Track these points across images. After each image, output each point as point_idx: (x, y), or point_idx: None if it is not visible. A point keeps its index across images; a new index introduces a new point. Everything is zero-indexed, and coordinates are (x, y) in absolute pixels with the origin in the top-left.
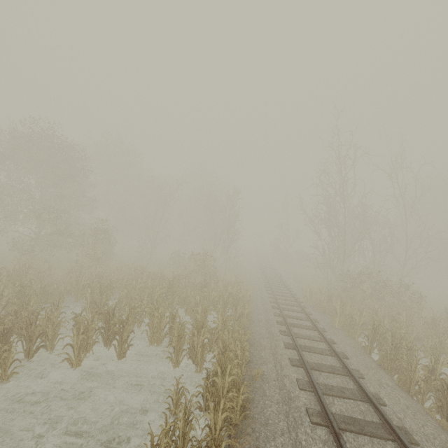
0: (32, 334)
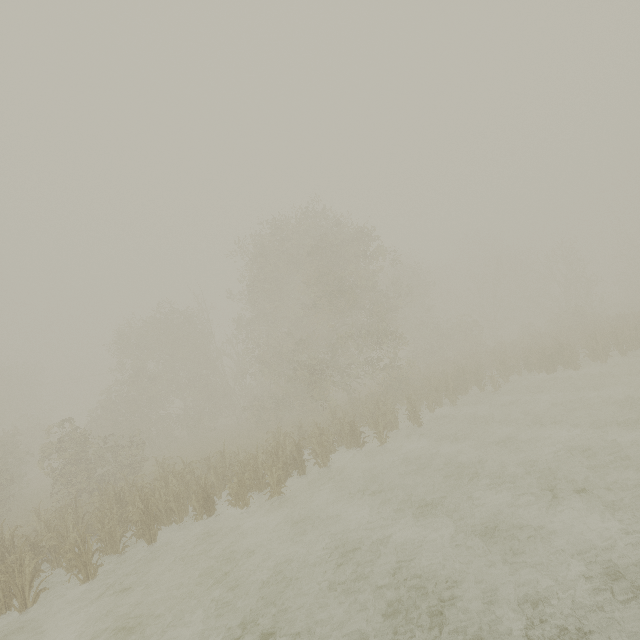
0: (562, 356)
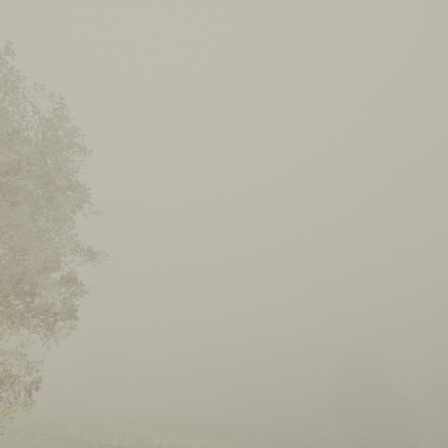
0: None
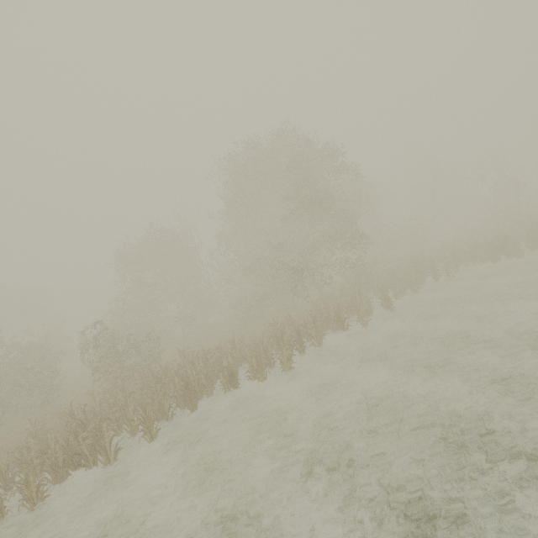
0: (505, 247)
